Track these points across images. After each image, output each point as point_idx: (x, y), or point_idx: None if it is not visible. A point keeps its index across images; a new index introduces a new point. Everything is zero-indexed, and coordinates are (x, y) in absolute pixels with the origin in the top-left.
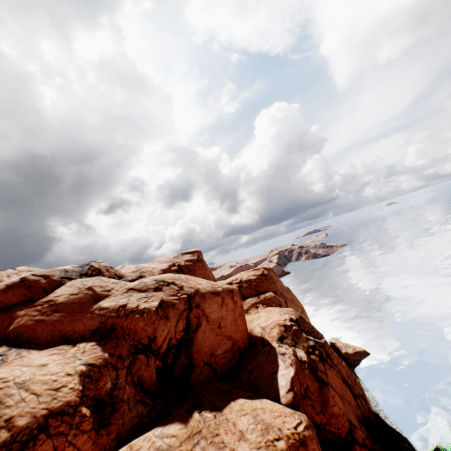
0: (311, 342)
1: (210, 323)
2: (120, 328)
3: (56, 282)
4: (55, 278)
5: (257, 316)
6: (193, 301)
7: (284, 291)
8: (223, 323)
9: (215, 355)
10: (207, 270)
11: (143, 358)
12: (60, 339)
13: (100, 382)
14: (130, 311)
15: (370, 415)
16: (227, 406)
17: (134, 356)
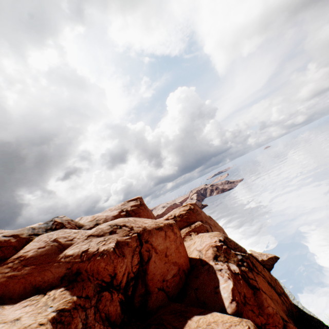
0: (239, 256)
1: (158, 253)
2: (84, 271)
3: (25, 240)
4: (24, 236)
5: (192, 242)
6: (142, 238)
7: (207, 219)
8: (168, 252)
9: (166, 280)
10: (149, 212)
11: (107, 294)
12: (31, 290)
13: (71, 325)
14: (91, 255)
15: (292, 308)
16: (185, 326)
17: (100, 294)
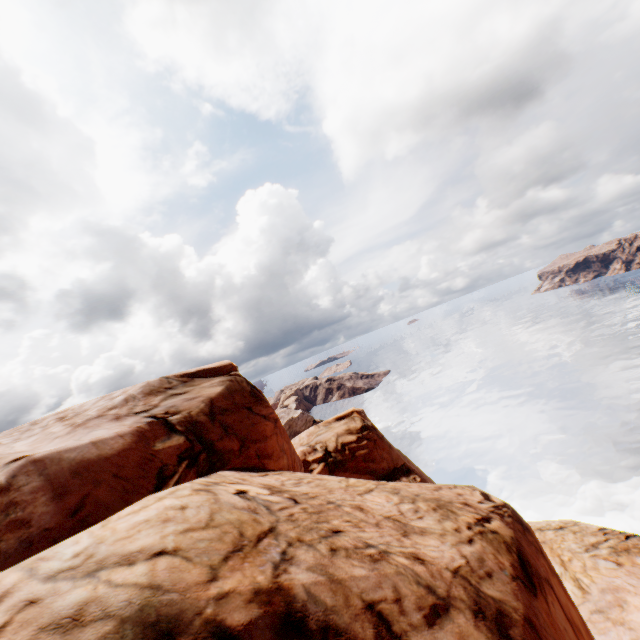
0: None
1: None
2: None
3: None
4: None
5: None
6: None
7: (404, 460)
8: None
9: None
10: None
11: None
12: None
13: None
14: None
15: None
16: None
17: None
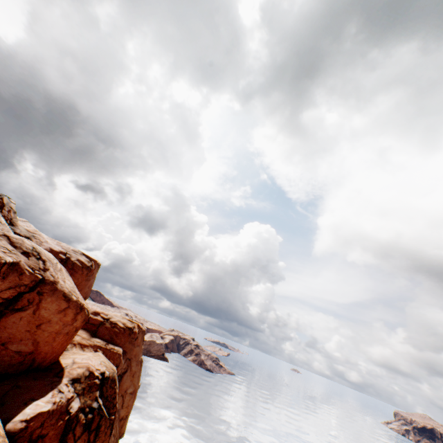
0: (97, 404)
1: (35, 315)
2: None
3: None
4: None
5: (84, 352)
6: (41, 286)
7: (135, 360)
8: (45, 326)
9: (7, 347)
10: (87, 282)
11: None
12: None
13: None
14: None
15: None
16: None
17: None
